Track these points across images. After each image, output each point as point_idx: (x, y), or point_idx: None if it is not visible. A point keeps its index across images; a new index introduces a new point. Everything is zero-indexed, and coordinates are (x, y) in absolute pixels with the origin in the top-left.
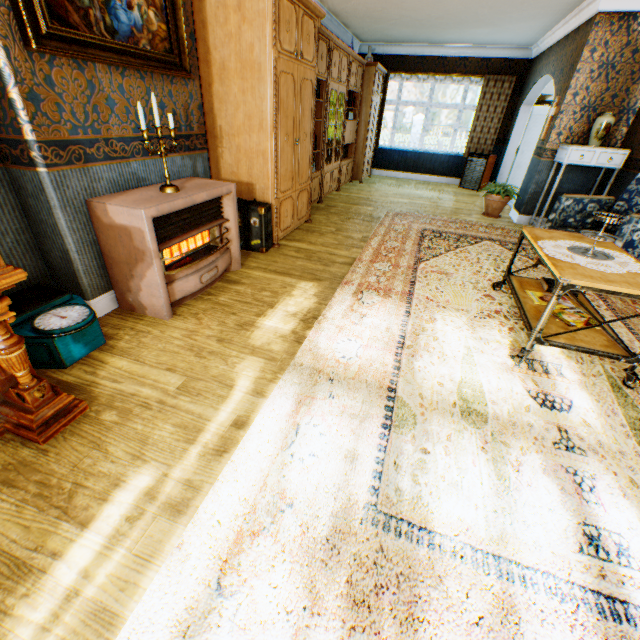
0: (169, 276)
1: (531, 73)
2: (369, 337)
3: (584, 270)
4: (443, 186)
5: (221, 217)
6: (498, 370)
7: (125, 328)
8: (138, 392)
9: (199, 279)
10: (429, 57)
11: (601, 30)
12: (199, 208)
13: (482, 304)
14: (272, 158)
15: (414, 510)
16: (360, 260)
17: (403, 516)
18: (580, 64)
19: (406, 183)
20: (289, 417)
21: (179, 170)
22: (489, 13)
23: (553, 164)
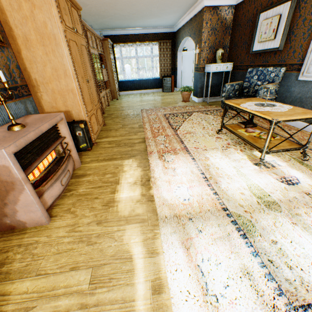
0: (38, 191)
1: (177, 38)
2: (187, 180)
3: (275, 113)
4: (156, 93)
5: (60, 136)
6: (256, 173)
7: (12, 248)
8: (56, 308)
9: (60, 183)
10: (130, 35)
11: (207, 14)
12: (44, 135)
13: (219, 142)
14: (79, 92)
15: (308, 291)
16: (147, 138)
17: (308, 300)
18: (203, 29)
19: (139, 95)
20: (187, 262)
21: (15, 112)
22: (157, 10)
23: (205, 73)
